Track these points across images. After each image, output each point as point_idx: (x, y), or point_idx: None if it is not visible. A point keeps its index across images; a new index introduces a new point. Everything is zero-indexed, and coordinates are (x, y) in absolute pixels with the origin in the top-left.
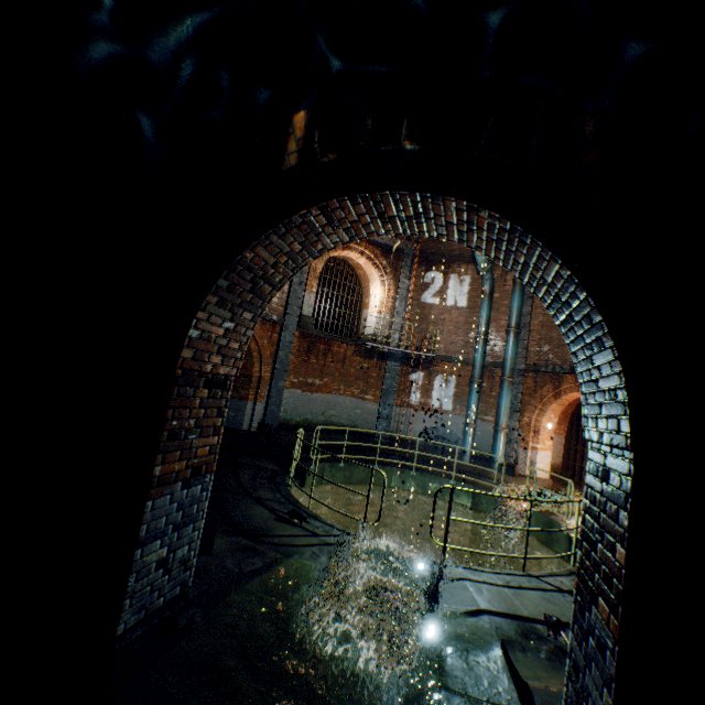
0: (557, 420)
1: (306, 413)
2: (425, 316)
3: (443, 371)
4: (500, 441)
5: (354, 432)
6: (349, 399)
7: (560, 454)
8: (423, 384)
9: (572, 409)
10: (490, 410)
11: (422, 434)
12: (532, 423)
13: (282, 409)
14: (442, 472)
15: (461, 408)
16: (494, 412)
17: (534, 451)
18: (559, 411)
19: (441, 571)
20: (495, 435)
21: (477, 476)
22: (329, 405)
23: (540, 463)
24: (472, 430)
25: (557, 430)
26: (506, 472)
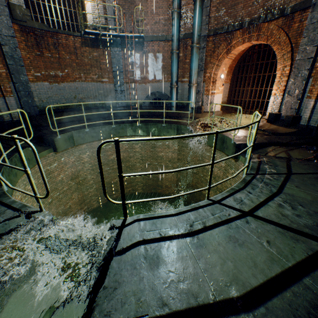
0: (226, 73)
1: (61, 100)
2: (132, 0)
3: (152, 50)
4: (193, 93)
5: (102, 107)
6: (91, 84)
7: (226, 95)
8: (141, 64)
9: (235, 64)
10: (186, 73)
11: (146, 99)
12: (212, 77)
13: (37, 99)
14: (158, 120)
15: (167, 76)
16: (188, 75)
17: (213, 95)
18: (228, 65)
19: (119, 233)
20: (189, 90)
21: (180, 118)
22: (78, 91)
23: (216, 102)
24: (175, 90)
25: (226, 80)
26: (196, 112)
